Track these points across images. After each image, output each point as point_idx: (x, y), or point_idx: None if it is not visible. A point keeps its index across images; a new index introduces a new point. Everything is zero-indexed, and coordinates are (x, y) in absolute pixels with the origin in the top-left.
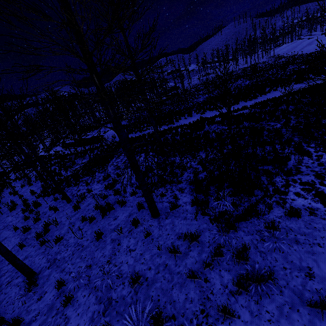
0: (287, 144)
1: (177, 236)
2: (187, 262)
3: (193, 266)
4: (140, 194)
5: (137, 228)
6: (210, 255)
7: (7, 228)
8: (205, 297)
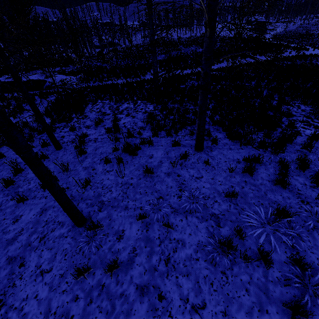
0: (270, 98)
1: (236, 161)
2: (262, 176)
3: (269, 178)
4: (162, 135)
5: (187, 161)
6: (276, 169)
7: None
8: (296, 193)
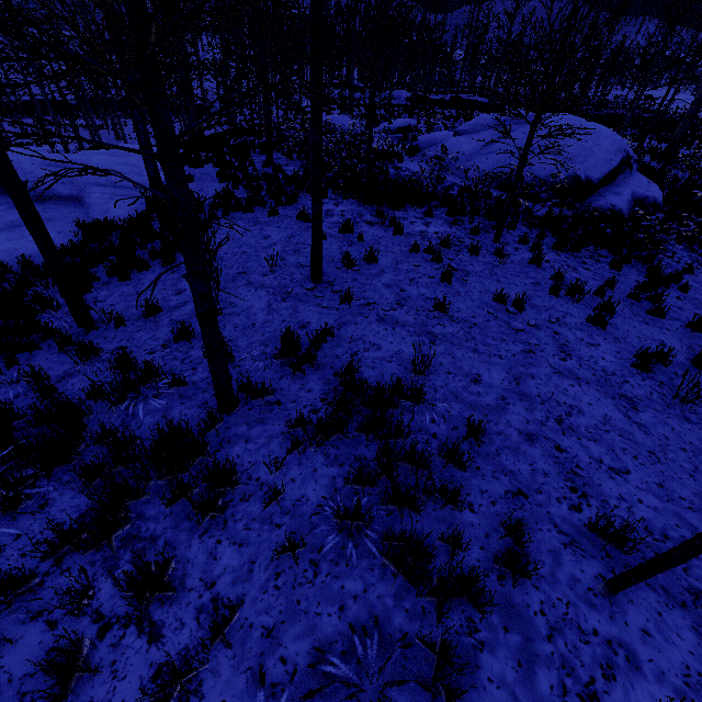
0: None
1: None
2: None
3: None
4: None
5: None
6: None
7: None
8: None
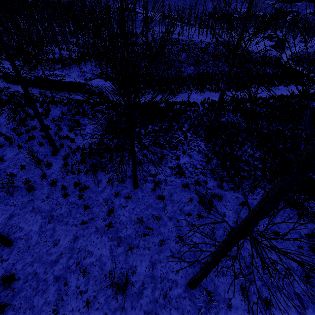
0: None
1: (298, 235)
2: None
3: None
4: (225, 188)
5: (257, 226)
6: None
7: (60, 222)
8: None
